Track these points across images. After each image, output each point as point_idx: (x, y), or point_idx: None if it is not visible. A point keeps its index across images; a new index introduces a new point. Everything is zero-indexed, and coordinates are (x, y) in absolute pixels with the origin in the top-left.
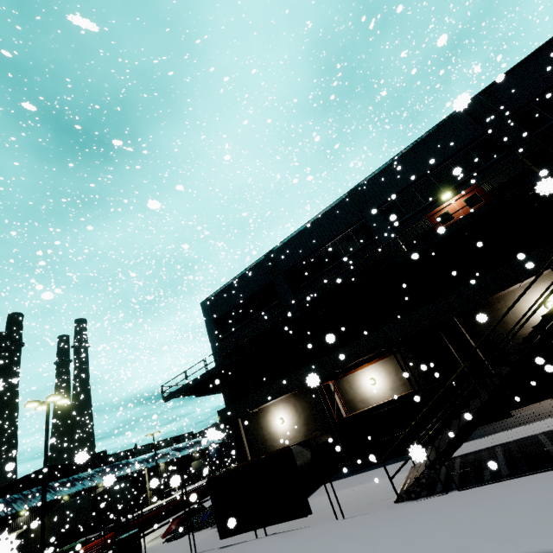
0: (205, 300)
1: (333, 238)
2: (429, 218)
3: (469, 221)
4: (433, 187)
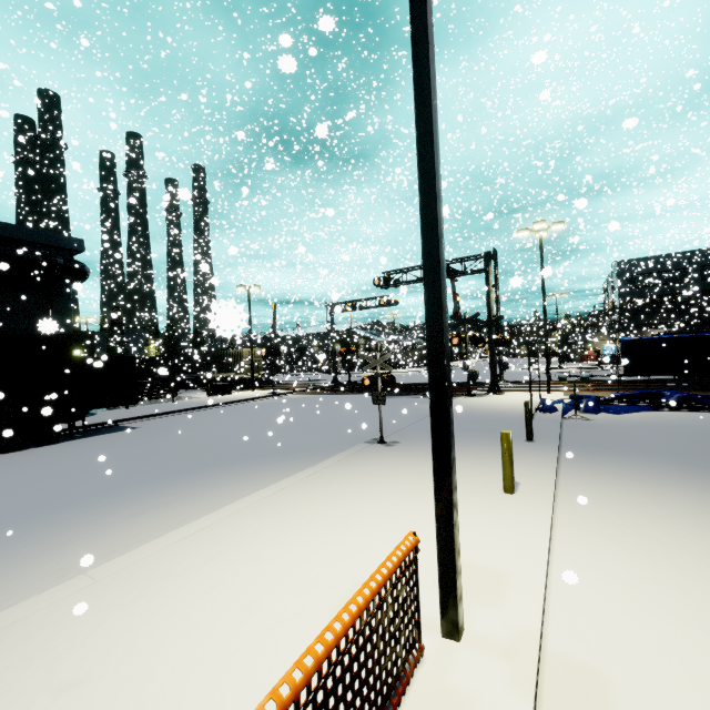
0: (622, 260)
1: None
2: None
3: None
4: None
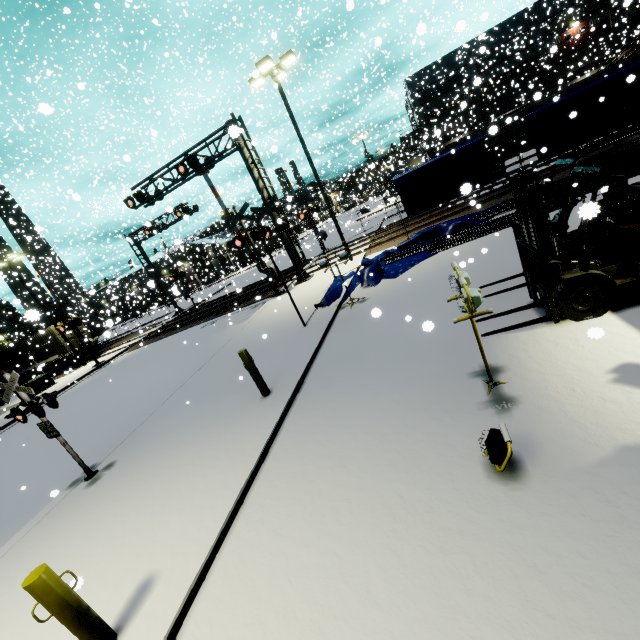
0: (410, 76)
1: (510, 40)
2: (562, 36)
3: (583, 46)
4: (570, 17)
